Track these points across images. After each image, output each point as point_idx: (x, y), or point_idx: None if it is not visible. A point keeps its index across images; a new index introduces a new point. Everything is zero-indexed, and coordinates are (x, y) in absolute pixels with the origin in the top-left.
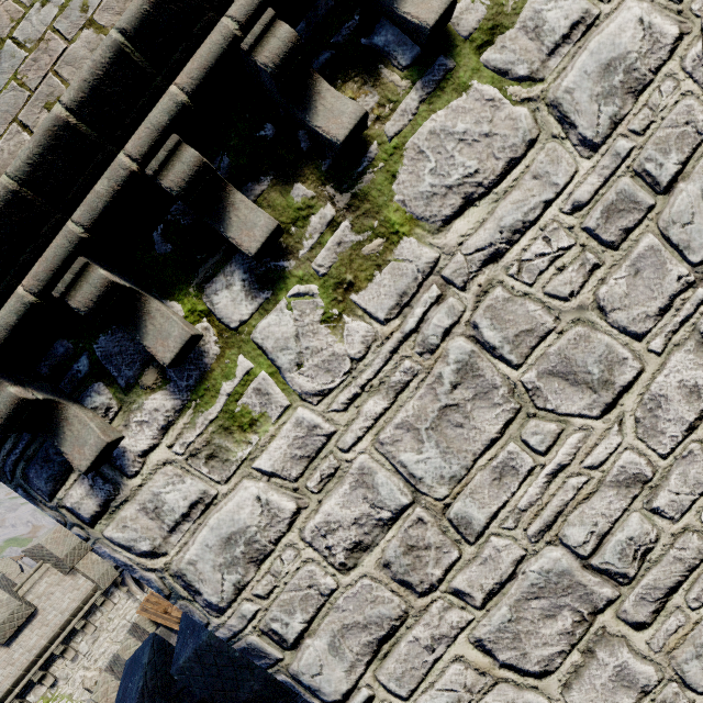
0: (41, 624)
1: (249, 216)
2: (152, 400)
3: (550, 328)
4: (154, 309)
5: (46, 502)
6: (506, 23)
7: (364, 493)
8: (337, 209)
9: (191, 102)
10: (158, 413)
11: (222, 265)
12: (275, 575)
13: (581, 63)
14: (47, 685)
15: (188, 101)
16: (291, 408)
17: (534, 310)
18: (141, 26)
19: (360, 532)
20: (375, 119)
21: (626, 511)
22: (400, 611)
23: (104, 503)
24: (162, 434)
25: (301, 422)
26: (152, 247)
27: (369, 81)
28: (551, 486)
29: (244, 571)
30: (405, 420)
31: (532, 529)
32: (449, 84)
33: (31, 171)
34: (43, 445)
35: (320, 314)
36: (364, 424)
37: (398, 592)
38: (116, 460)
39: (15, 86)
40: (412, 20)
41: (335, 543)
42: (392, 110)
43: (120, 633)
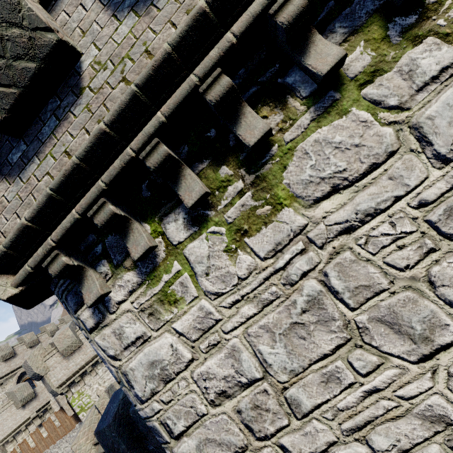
0: (83, 353)
1: (191, 184)
2: (127, 275)
3: (384, 288)
4: (135, 227)
5: (73, 314)
6: (386, 68)
7: (232, 362)
8: (245, 184)
9: (167, 121)
10: (129, 283)
11: (174, 208)
12: (173, 392)
13: (445, 97)
14: (81, 386)
15: (165, 120)
16: (198, 298)
17: (373, 272)
18: (146, 82)
19: (226, 385)
20: (278, 130)
21: (427, 440)
22: (243, 443)
23: (97, 323)
24: (129, 295)
25: (202, 308)
26: (140, 192)
27: (279, 106)
28: (366, 400)
29: (157, 384)
30: (266, 324)
31: (345, 426)
32: (334, 109)
33: (86, 155)
34: (76, 285)
35: (224, 246)
36: (239, 319)
37: (243, 431)
38: (106, 302)
39: (86, 111)
40: (312, 69)
41: (210, 386)
42: (291, 125)
43: None
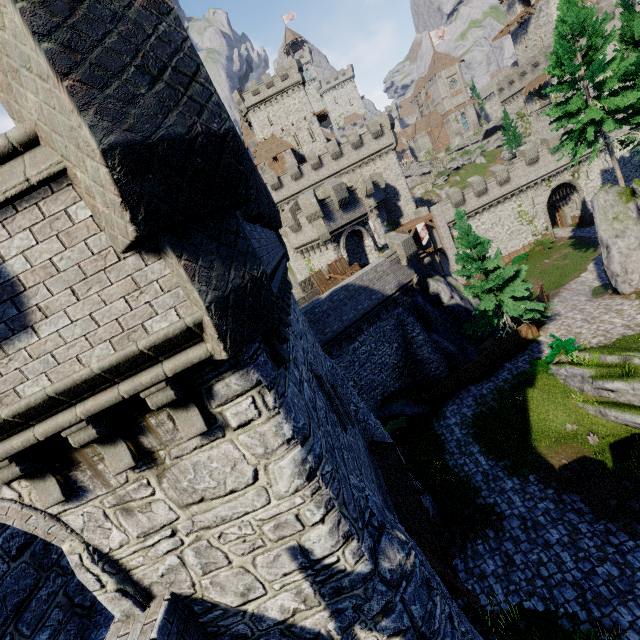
0: (303, 235)
1: None
2: None
3: None
4: None
5: None
6: None
7: None
8: None
9: None
10: None
11: None
12: None
13: None
14: (307, 256)
15: None
16: None
17: None
18: None
19: None
20: None
21: None
22: None
23: None
24: None
25: None
26: None
27: None
28: None
29: None
30: None
31: None
32: None
33: None
34: None
35: None
36: None
37: None
38: None
39: None
40: None
41: None
42: None
43: (329, 261)
